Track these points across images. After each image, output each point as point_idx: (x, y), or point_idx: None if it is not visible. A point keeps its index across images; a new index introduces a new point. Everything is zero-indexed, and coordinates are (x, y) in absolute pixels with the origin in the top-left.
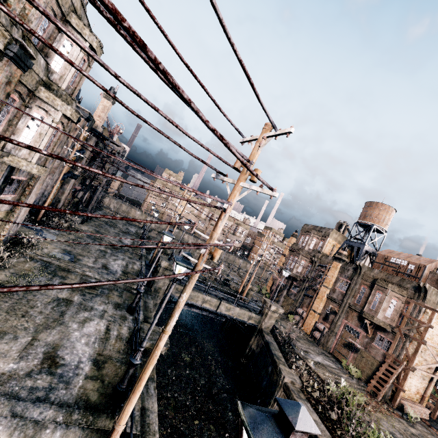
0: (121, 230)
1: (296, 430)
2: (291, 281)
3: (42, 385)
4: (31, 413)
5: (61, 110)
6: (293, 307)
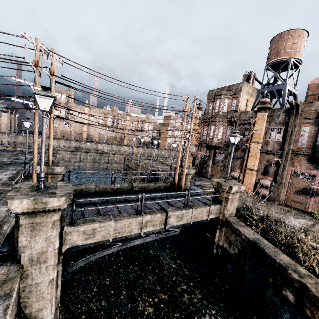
0: (1, 164)
1: None
2: (214, 150)
3: None
4: None
5: None
6: (225, 173)
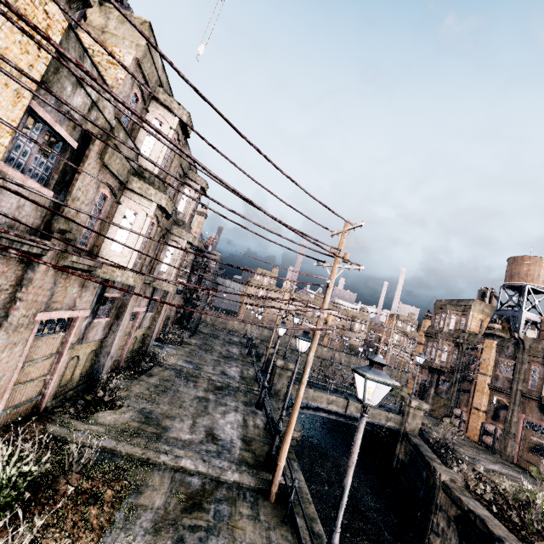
0: (225, 341)
1: (374, 361)
2: (437, 375)
3: (213, 450)
4: (214, 462)
5: (186, 239)
6: (447, 409)
